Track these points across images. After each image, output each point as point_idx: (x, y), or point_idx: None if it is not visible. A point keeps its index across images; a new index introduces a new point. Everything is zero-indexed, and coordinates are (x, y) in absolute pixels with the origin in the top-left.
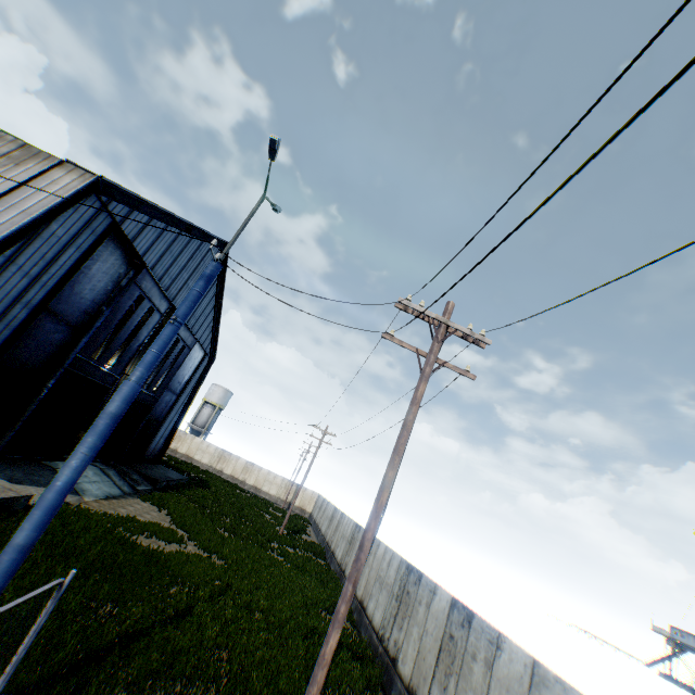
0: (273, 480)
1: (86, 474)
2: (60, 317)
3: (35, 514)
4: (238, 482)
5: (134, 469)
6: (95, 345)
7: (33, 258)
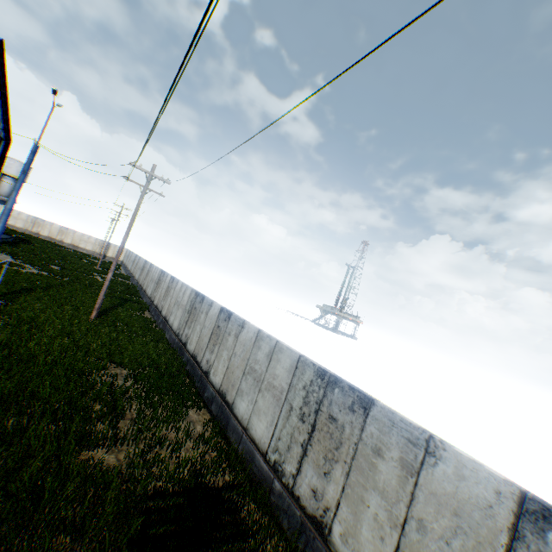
0: (88, 240)
1: None
2: None
3: None
4: (57, 242)
5: None
6: None
7: None
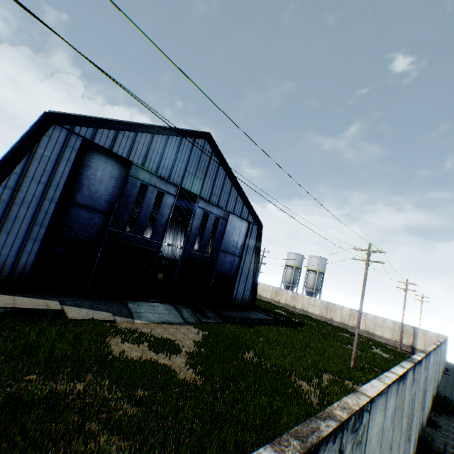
0: (381, 324)
1: (155, 308)
2: (92, 209)
3: None
4: (348, 328)
5: (214, 310)
6: (123, 222)
7: (38, 173)
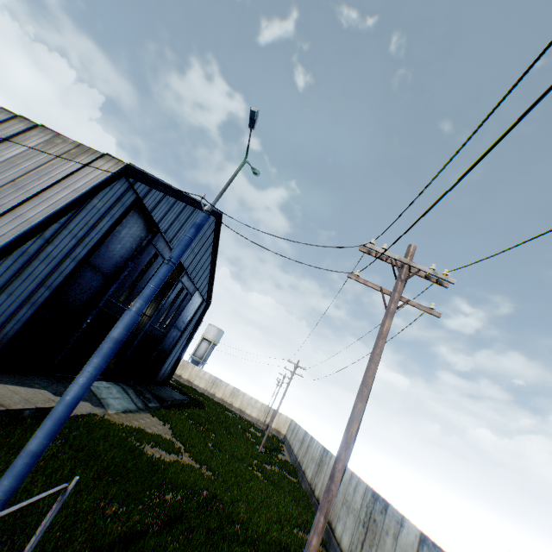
0: (254, 404)
1: (111, 391)
2: (97, 269)
3: (46, 423)
4: (226, 404)
5: (147, 389)
6: (121, 291)
7: (79, 225)
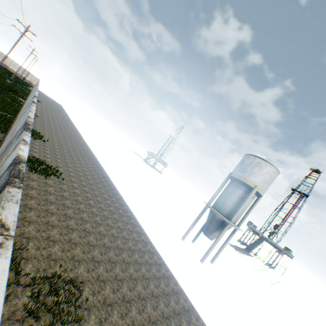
0: (16, 65)
1: None
2: None
3: None
4: None
5: None
6: None
7: None
